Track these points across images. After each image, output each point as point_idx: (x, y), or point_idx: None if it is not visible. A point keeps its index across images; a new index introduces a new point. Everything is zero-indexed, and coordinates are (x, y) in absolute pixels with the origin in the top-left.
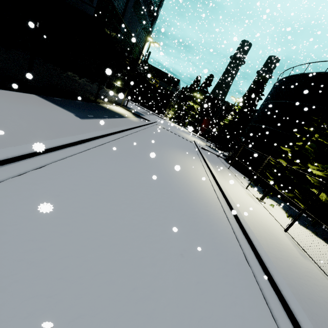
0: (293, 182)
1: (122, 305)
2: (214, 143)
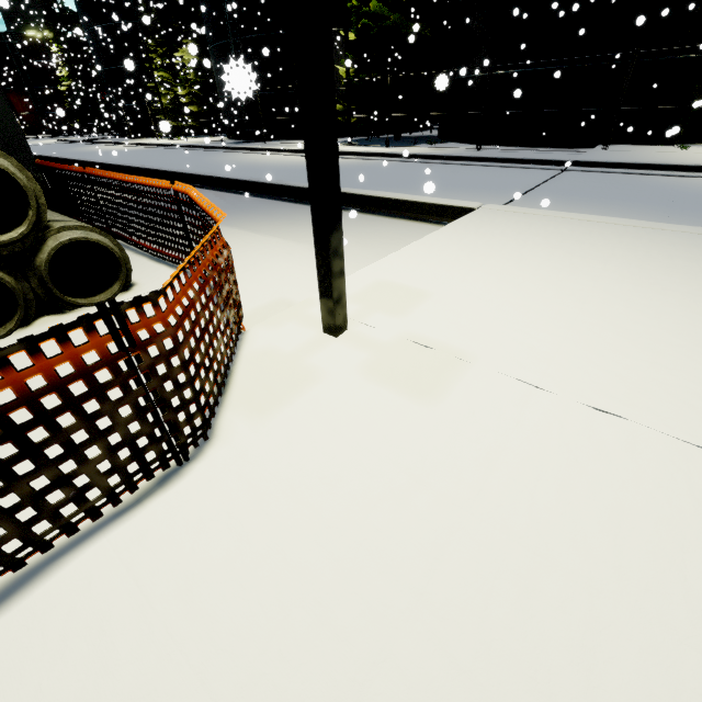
0: (182, 112)
1: (137, 155)
2: (76, 132)
